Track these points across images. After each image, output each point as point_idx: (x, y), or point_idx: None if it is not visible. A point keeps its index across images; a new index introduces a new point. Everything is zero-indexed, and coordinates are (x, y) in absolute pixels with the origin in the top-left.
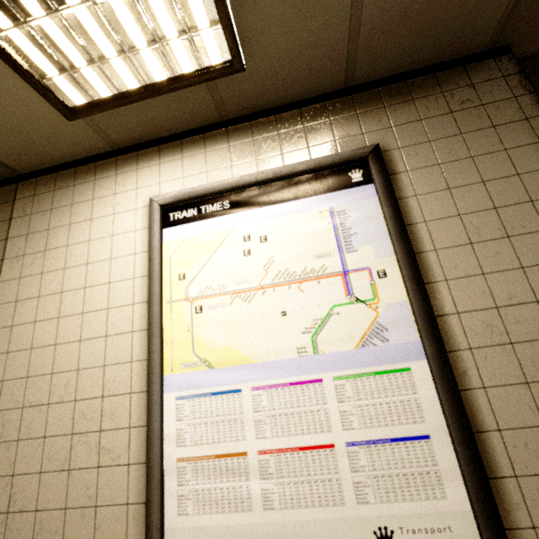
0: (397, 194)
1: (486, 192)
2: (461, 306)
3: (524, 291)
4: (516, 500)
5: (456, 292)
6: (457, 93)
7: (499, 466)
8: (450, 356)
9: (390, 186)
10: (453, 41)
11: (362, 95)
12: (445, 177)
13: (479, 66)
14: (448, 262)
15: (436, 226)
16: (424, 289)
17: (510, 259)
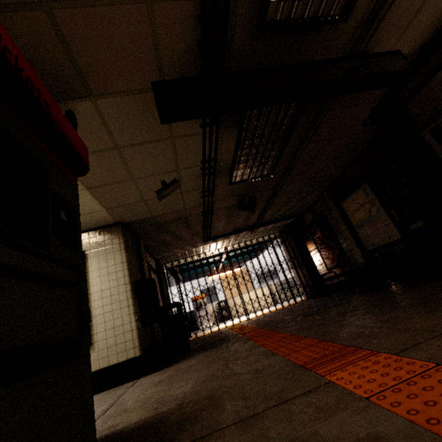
0: (87, 264)
1: (106, 263)
2: (94, 291)
3: (108, 286)
4: (95, 329)
5: (94, 288)
6: (107, 235)
7: (94, 323)
8: (90, 303)
9: (84, 263)
10: (105, 223)
11: (84, 234)
12: (99, 259)
13: (114, 228)
14: (94, 281)
15: (94, 272)
16: (86, 288)
17: (107, 279)
